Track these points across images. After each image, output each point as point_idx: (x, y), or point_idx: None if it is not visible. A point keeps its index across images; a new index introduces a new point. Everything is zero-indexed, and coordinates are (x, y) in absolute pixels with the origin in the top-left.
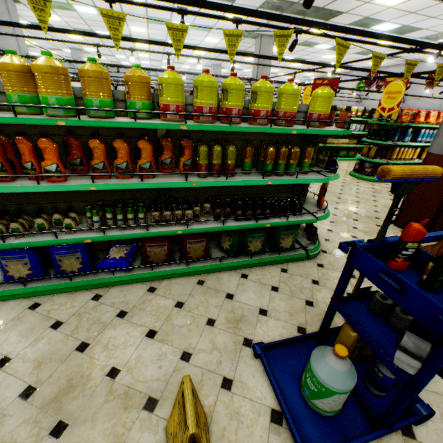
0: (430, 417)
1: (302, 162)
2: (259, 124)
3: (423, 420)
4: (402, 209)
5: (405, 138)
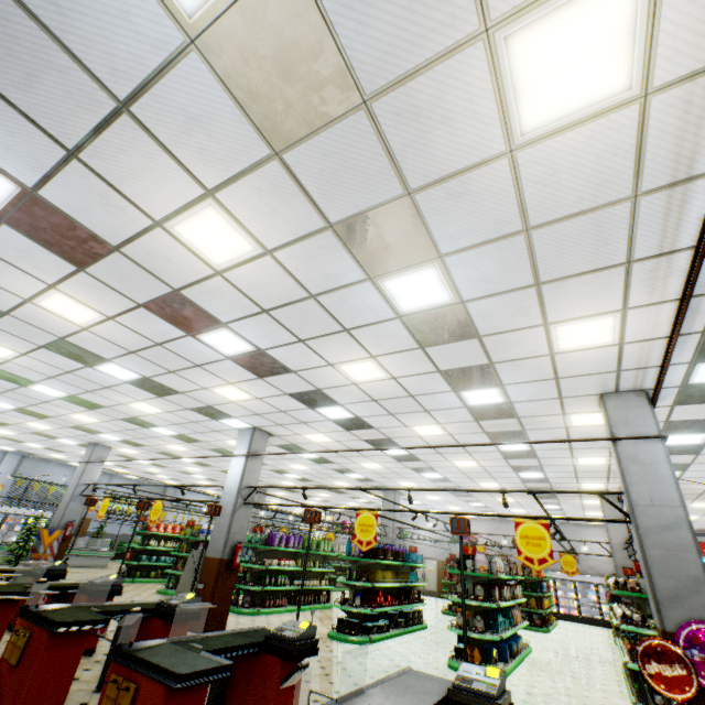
0: None
1: None
2: None
3: None
4: None
5: (543, 589)
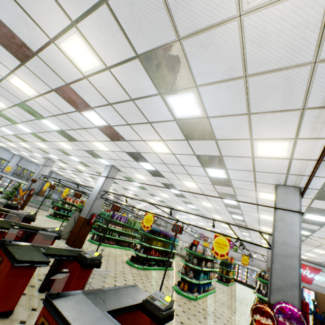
0: None
1: None
2: None
3: None
4: None
5: (231, 267)
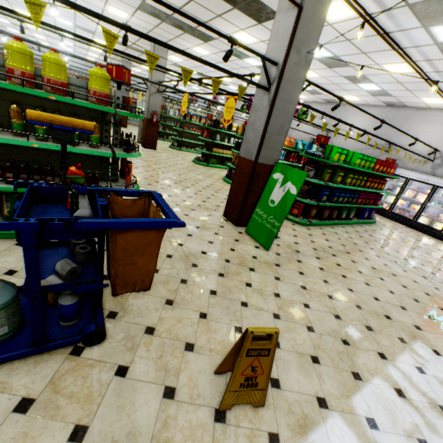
0: (104, 338)
1: (89, 136)
2: (16, 84)
3: (99, 341)
4: (227, 202)
5: None
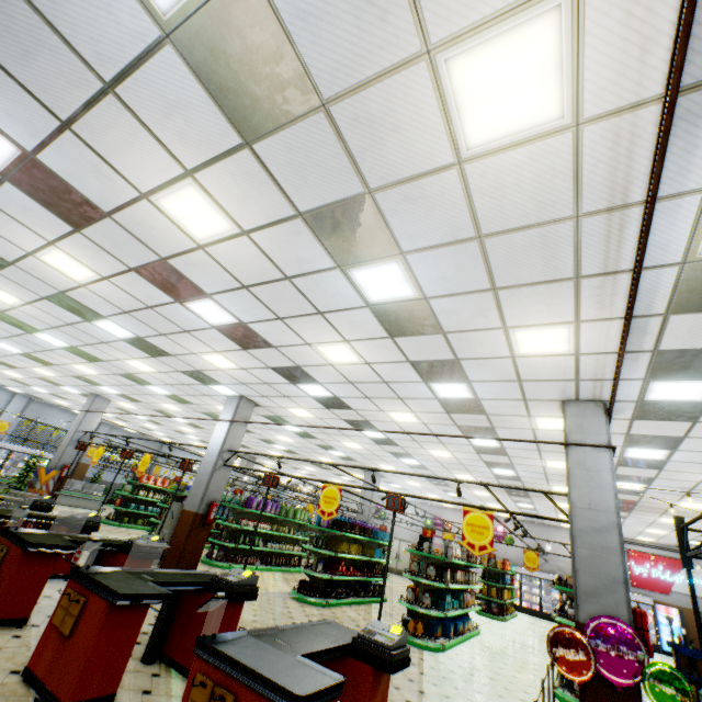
0: None
1: None
2: None
3: None
4: None
5: (505, 581)
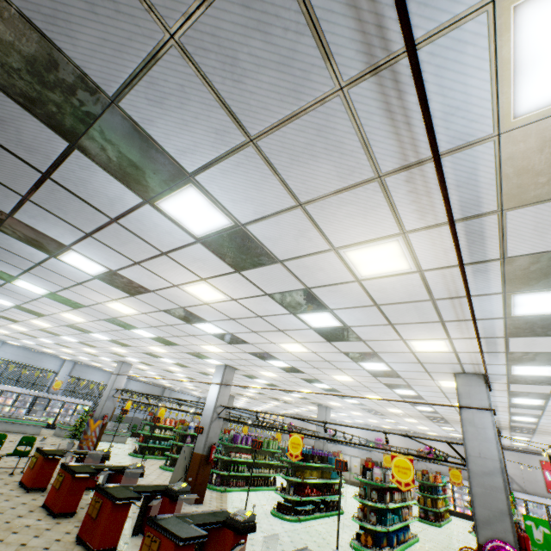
0: None
1: None
2: None
3: None
4: None
5: (438, 492)
